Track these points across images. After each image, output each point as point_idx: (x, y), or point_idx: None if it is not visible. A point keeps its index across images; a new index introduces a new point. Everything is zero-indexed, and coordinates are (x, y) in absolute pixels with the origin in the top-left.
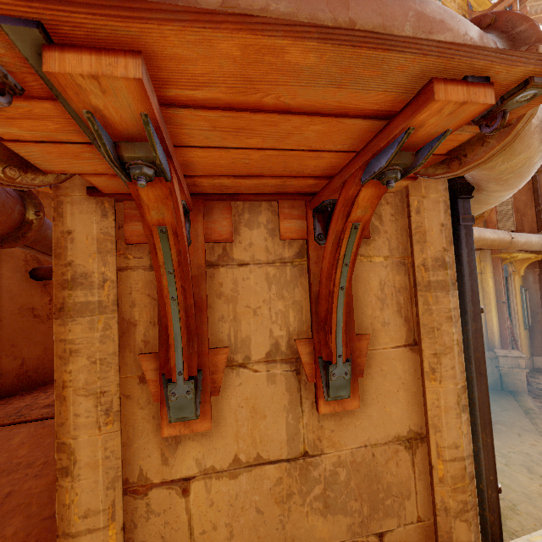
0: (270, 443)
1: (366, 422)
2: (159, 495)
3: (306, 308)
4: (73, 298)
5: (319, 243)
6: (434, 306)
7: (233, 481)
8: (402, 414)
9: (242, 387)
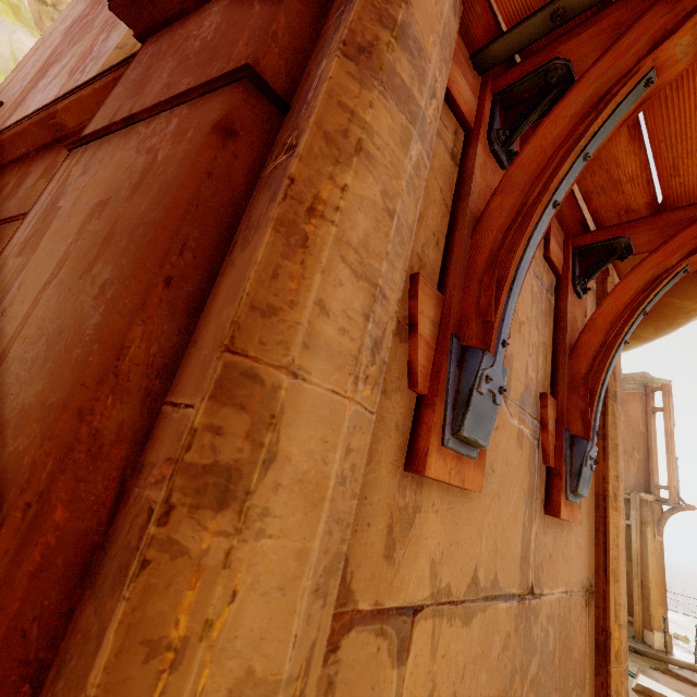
0: (508, 556)
1: (569, 552)
2: (359, 654)
3: (549, 358)
4: (393, 57)
5: (577, 286)
6: (618, 420)
7: (465, 630)
8: (586, 551)
9: (498, 434)
